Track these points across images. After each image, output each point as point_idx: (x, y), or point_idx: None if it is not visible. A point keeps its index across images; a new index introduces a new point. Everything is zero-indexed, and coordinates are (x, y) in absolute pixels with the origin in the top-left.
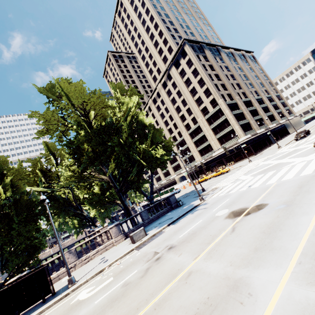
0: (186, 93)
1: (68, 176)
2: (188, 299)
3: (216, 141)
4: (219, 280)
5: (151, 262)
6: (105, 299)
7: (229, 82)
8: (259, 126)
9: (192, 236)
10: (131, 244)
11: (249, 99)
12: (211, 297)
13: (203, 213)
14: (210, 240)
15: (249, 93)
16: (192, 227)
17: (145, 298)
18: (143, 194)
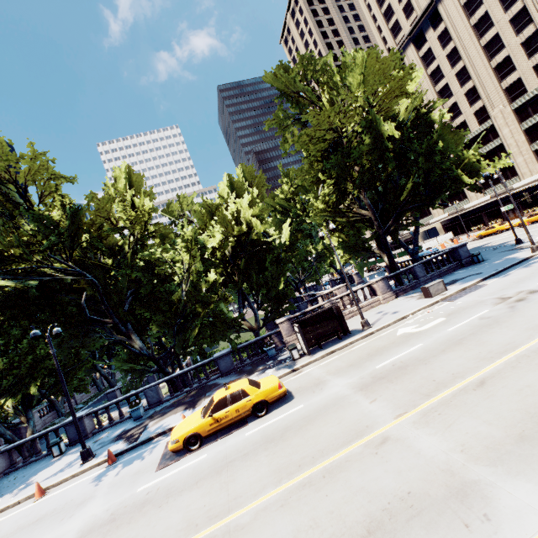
0: (474, 53)
1: (318, 209)
2: None
3: (531, 156)
4: None
5: (508, 303)
6: (464, 327)
7: None
8: None
9: None
10: (425, 299)
11: None
12: None
13: None
14: None
15: None
16: None
17: None
18: (402, 244)
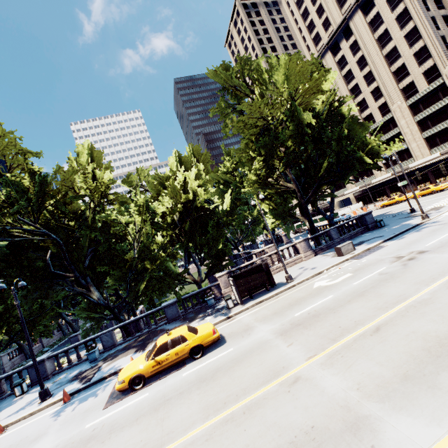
0: (377, 61)
1: (251, 182)
2: None
3: (422, 143)
4: None
5: (402, 261)
6: (367, 281)
7: None
8: None
9: None
10: (338, 257)
11: None
12: None
13: (445, 228)
14: None
15: None
16: (441, 238)
17: (435, 274)
18: (321, 212)
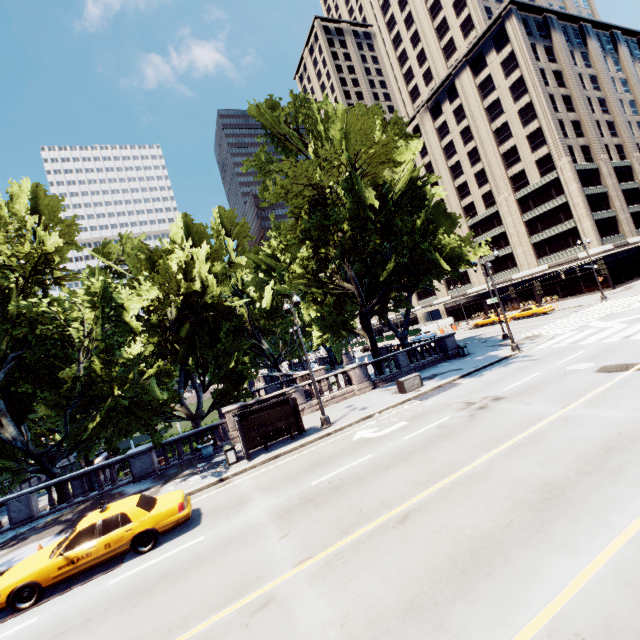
0: (485, 136)
1: (293, 275)
2: (585, 434)
3: (529, 249)
4: (627, 422)
5: (471, 410)
6: (420, 436)
7: (592, 119)
8: (635, 227)
9: (533, 389)
10: (399, 394)
11: (628, 162)
12: (624, 432)
13: (533, 366)
14: (581, 393)
15: (633, 149)
16: (524, 380)
17: (501, 434)
18: (391, 326)
